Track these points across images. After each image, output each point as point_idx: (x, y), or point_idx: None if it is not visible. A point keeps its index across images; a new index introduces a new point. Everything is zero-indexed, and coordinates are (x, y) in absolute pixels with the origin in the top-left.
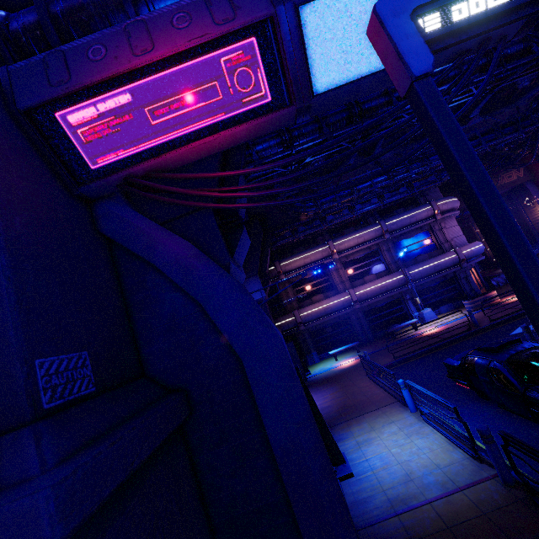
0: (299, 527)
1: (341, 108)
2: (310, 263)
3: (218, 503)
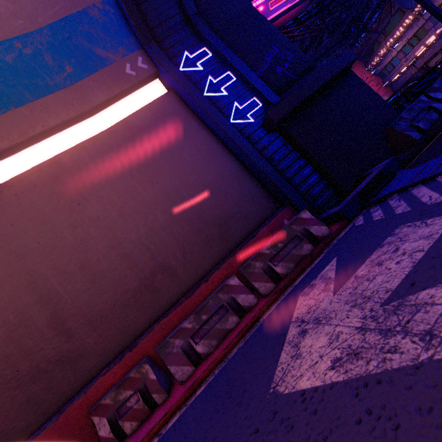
0: None
1: (291, 23)
2: None
3: None
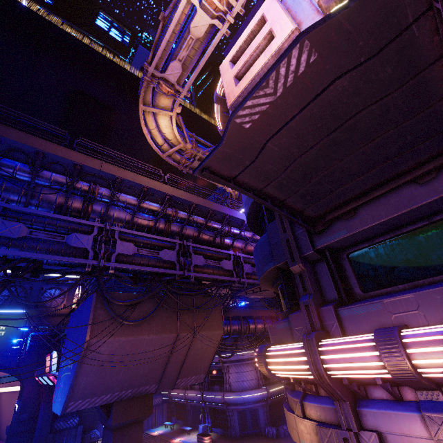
0: None
1: None
2: None
3: None
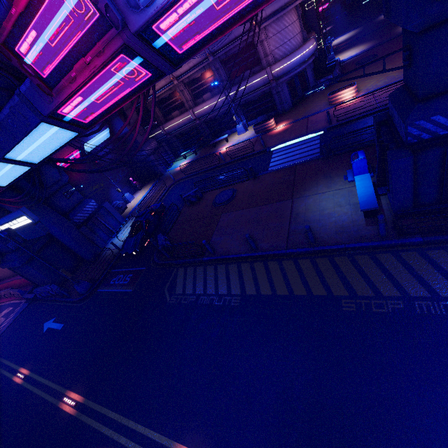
0: (78, 254)
1: None
2: (161, 88)
3: (68, 248)
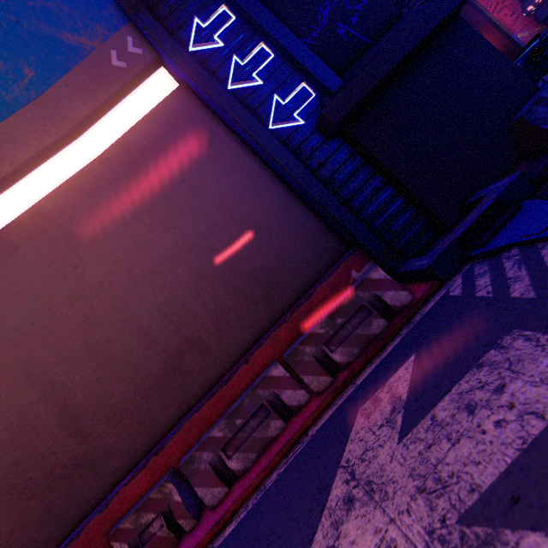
0: None
1: None
2: None
3: None
